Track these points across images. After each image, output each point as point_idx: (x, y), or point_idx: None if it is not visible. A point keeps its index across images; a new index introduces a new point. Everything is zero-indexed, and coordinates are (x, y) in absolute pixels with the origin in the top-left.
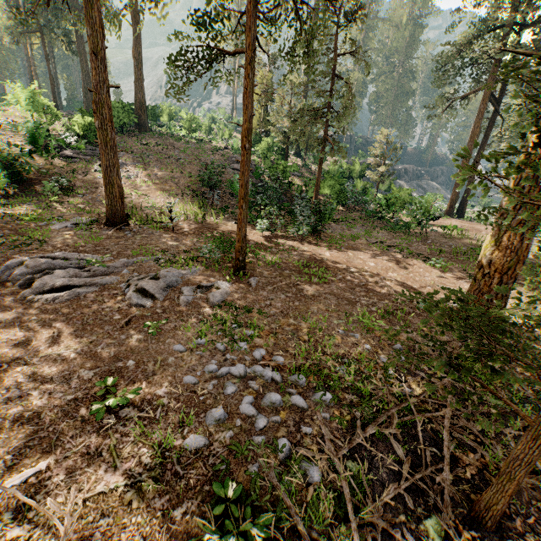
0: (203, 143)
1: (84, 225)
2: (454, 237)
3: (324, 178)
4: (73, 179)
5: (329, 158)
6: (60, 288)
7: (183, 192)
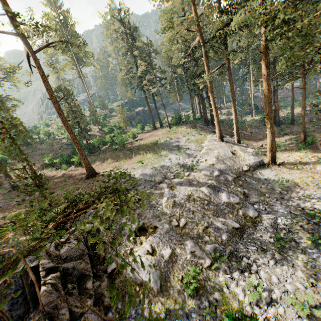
0: (53, 140)
1: (6, 193)
2: (134, 145)
3: (108, 133)
4: (2, 180)
5: (116, 119)
6: (0, 208)
7: (43, 167)
